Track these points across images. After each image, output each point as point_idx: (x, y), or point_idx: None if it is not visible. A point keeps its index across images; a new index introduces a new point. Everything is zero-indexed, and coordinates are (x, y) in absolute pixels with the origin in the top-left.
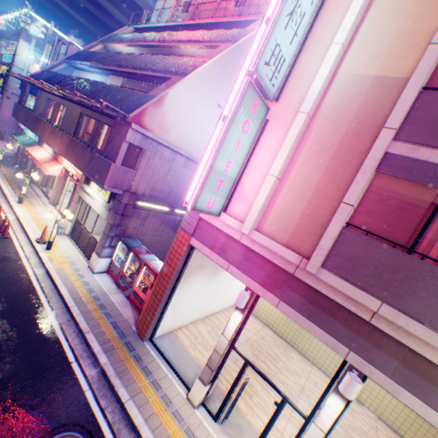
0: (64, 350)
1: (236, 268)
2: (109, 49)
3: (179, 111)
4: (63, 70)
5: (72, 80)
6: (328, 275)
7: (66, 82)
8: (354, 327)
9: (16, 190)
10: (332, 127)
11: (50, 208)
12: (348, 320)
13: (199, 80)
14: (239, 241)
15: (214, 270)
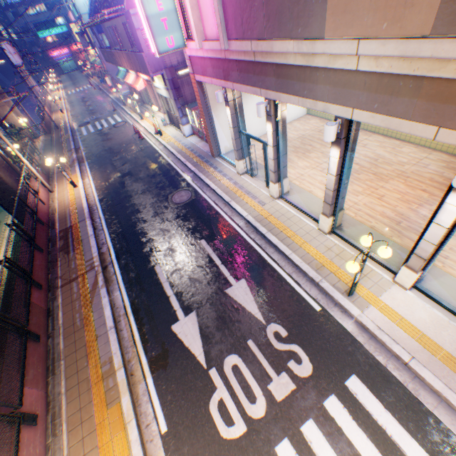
0: (178, 171)
1: (214, 79)
2: None
3: None
4: None
5: None
6: (232, 45)
7: (100, 4)
8: (256, 72)
9: (138, 114)
10: None
11: (157, 115)
12: (253, 69)
13: None
14: (206, 58)
15: (243, 93)
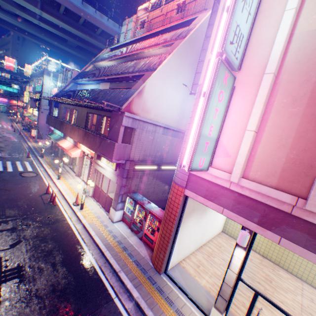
0: (107, 288)
1: (230, 211)
2: (96, 67)
3: (154, 96)
4: (71, 87)
5: (79, 92)
6: None
7: (75, 94)
8: None
9: (55, 170)
10: (300, 79)
11: (76, 179)
12: None
13: (164, 70)
14: (228, 188)
15: (202, 210)
